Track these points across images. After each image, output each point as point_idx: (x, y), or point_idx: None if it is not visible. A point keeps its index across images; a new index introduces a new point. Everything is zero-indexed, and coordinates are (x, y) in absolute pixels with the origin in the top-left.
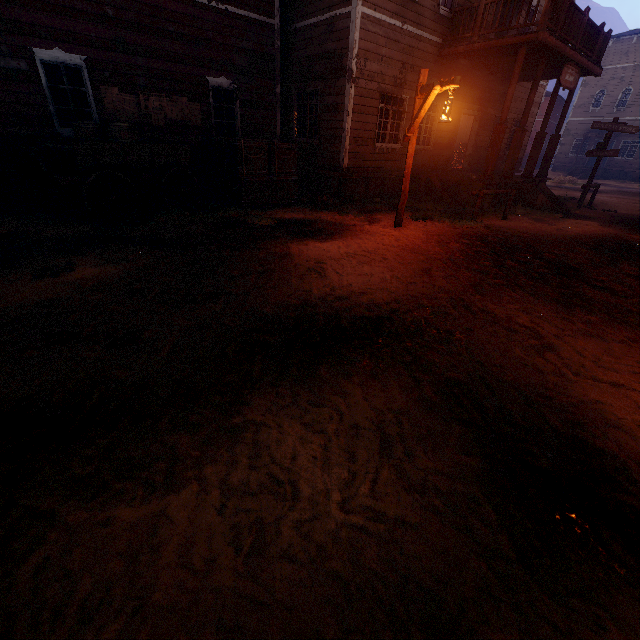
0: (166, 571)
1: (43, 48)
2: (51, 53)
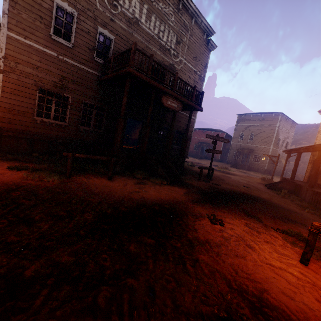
0: None
1: None
2: None
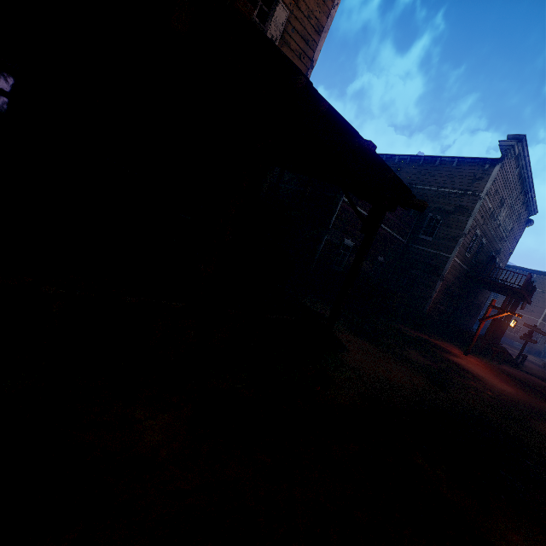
0: None
1: (346, 238)
2: (347, 240)
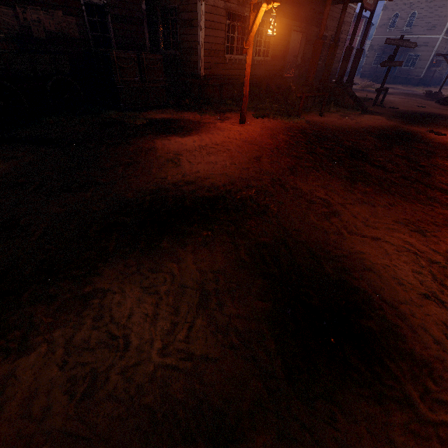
0: (7, 423)
1: None
2: None
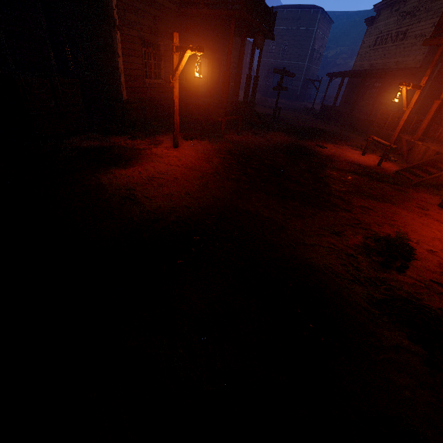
0: None
1: None
2: None
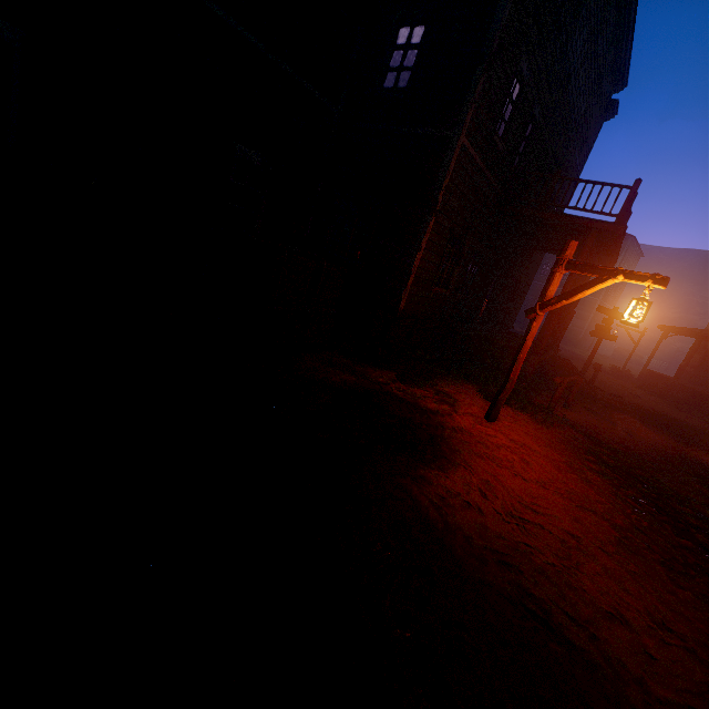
0: None
1: None
2: None
